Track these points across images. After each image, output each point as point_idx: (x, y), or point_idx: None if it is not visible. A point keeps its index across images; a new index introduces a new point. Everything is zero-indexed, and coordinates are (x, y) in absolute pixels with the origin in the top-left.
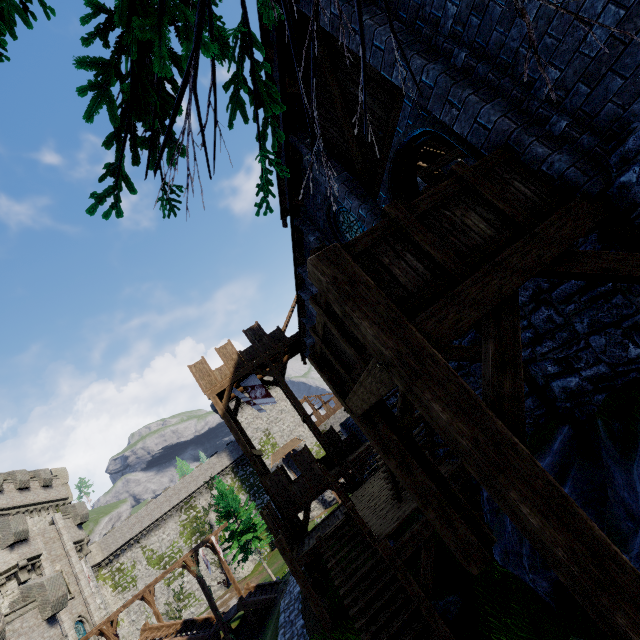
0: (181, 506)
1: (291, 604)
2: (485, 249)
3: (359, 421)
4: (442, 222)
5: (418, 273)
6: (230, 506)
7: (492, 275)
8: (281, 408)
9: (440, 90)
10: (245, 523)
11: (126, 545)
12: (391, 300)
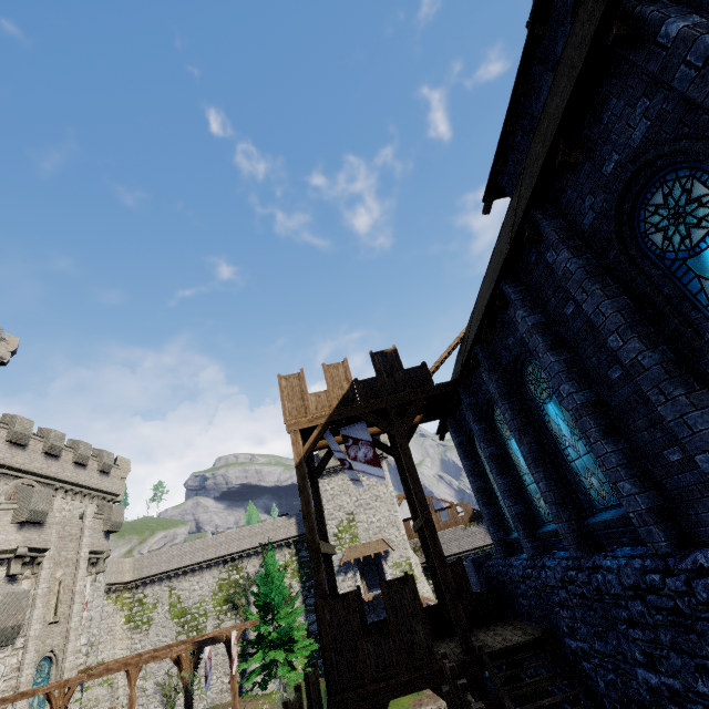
0: (226, 560)
1: None
2: None
3: None
4: None
5: None
6: (271, 597)
7: None
8: (378, 493)
9: None
10: (281, 632)
11: (157, 576)
12: None
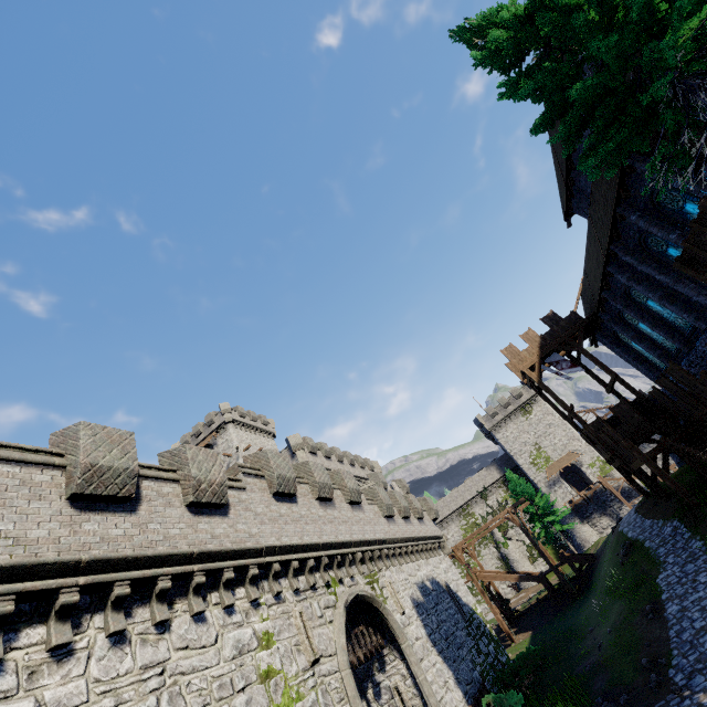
0: (459, 512)
1: (632, 522)
2: None
3: None
4: None
5: None
6: (526, 491)
7: None
8: (548, 422)
9: None
10: (544, 507)
11: None
12: None
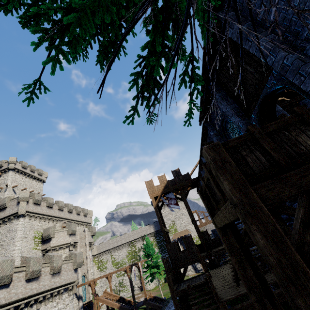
0: (129, 243)
1: None
2: (308, 156)
3: (218, 230)
4: (282, 137)
5: (261, 162)
6: (150, 252)
7: (309, 171)
8: (182, 212)
9: (294, 67)
10: (155, 263)
11: (106, 251)
12: (243, 173)
